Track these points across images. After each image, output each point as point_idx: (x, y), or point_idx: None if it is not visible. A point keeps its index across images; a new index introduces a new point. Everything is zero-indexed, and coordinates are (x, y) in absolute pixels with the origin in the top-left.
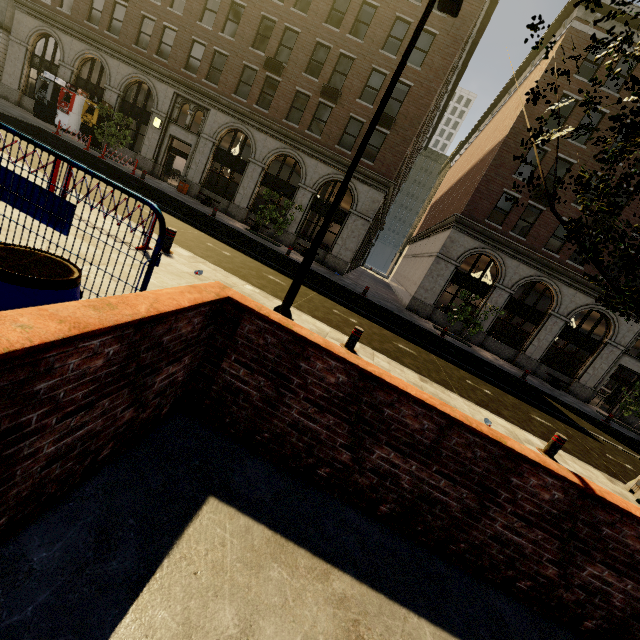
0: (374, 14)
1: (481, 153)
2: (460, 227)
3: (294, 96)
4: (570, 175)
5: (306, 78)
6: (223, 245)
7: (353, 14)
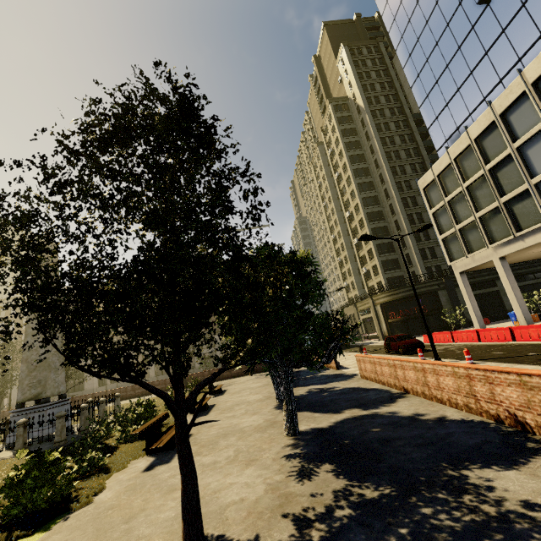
0: None
1: None
2: None
3: None
4: None
5: None
6: None
7: None
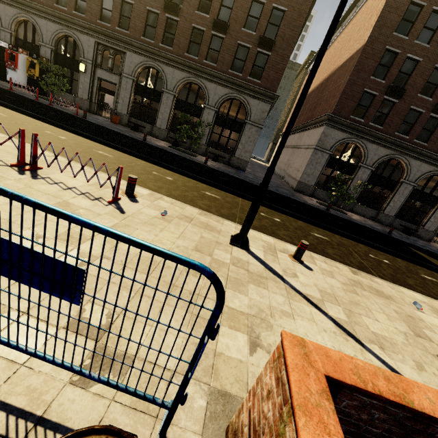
0: None
1: (339, 60)
2: (331, 124)
3: (191, 32)
4: (417, 71)
5: (199, 15)
6: (163, 170)
7: None
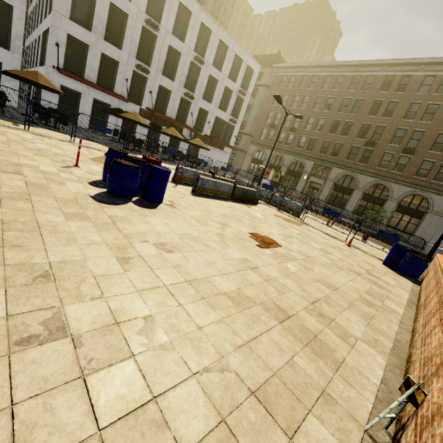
0: (437, 108)
1: None
2: None
3: (383, 155)
4: None
5: (391, 146)
6: None
7: (422, 111)
